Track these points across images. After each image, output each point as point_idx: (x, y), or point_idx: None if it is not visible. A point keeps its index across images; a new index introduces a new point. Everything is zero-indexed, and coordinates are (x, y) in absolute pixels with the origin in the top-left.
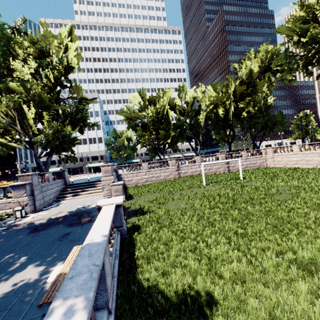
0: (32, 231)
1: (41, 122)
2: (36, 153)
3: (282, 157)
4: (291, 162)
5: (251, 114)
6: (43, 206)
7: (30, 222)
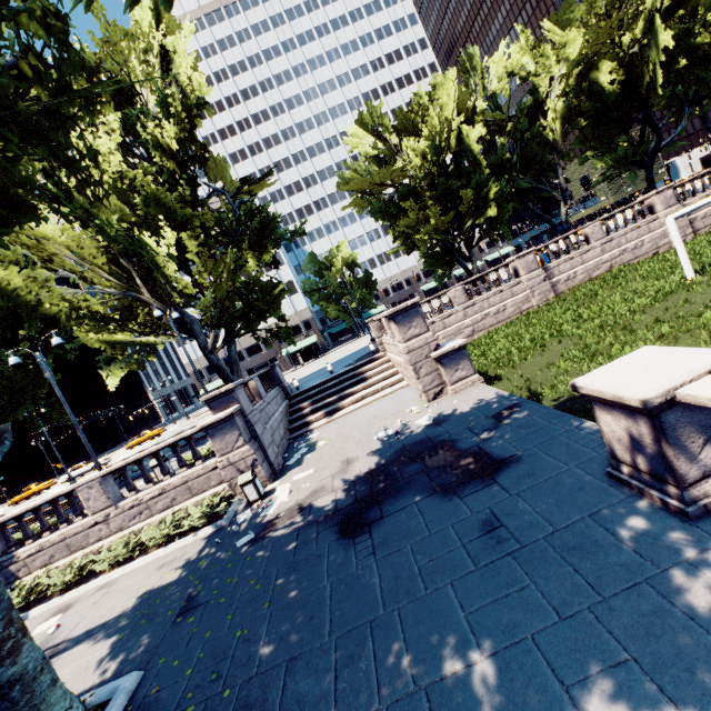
0: (346, 535)
1: (185, 267)
2: (204, 342)
3: None
4: None
5: (701, 50)
6: (281, 458)
7: (297, 506)
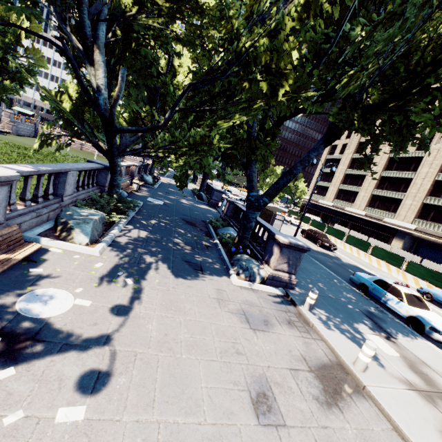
0: None
1: None
2: None
3: None
4: None
5: None
6: None
7: None
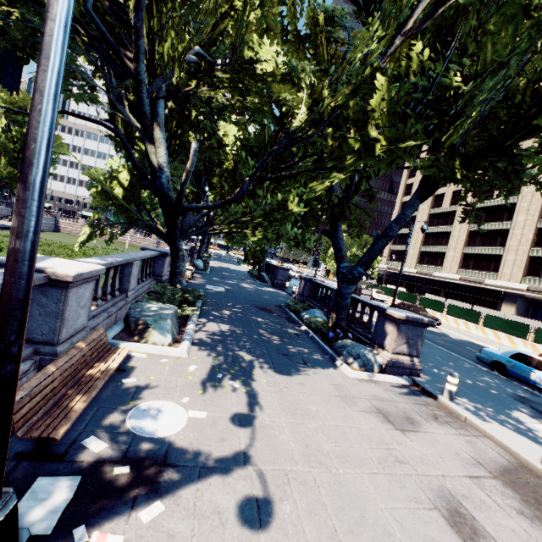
0: None
1: (5, 162)
2: None
3: None
4: None
5: None
6: None
7: None
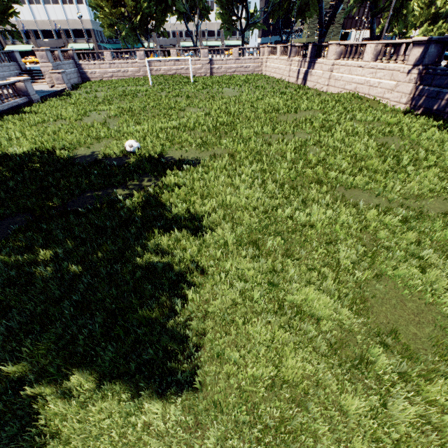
0: None
1: None
2: None
3: (271, 62)
4: (273, 70)
5: None
6: None
7: None
